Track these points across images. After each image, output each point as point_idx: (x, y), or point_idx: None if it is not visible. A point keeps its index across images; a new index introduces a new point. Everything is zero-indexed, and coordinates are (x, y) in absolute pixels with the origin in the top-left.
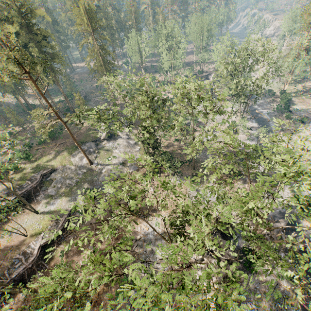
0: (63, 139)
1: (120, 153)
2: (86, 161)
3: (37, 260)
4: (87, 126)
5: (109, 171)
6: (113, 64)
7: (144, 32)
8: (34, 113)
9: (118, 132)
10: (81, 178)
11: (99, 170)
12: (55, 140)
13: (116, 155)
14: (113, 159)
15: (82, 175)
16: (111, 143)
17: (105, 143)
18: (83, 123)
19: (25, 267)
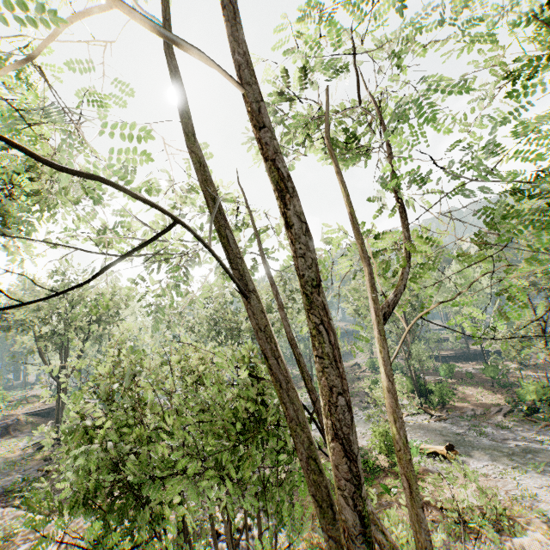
0: None
1: None
2: None
3: (481, 354)
4: None
5: None
6: None
7: None
8: None
9: None
10: None
11: None
12: None
13: None
14: None
15: None
16: None
17: None
18: None
19: (473, 352)
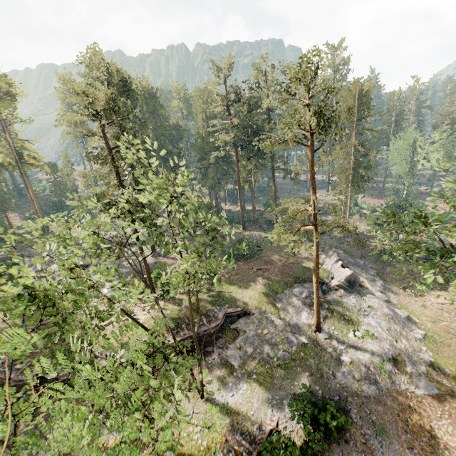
0: (262, 263)
1: (382, 329)
2: (307, 318)
3: None
4: (302, 252)
5: (362, 366)
6: (371, 169)
7: (440, 129)
8: (286, 203)
9: (362, 281)
10: (293, 352)
11: (334, 351)
12: (248, 260)
13: (372, 331)
14: (367, 339)
15: (296, 348)
16: (353, 298)
17: (340, 293)
18: (294, 246)
19: None
